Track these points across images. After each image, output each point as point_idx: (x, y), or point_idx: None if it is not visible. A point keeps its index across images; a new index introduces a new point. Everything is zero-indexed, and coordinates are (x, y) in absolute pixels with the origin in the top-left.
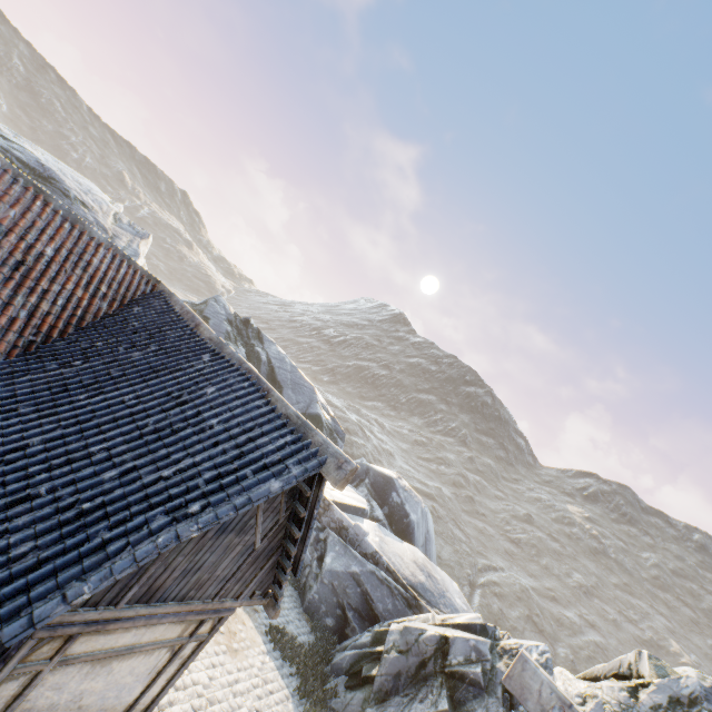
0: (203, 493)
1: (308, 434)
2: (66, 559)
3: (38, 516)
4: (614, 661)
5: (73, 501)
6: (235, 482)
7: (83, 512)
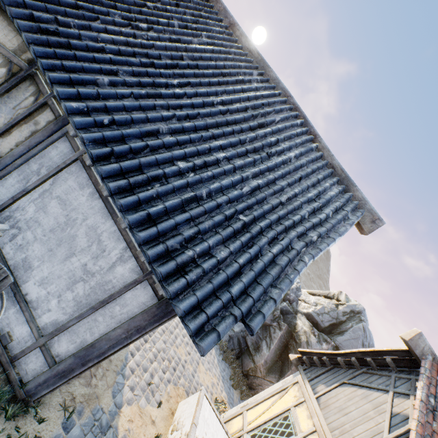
0: (313, 225)
1: (350, 188)
2: (259, 268)
3: (216, 222)
4: (326, 291)
5: (234, 211)
6: (325, 219)
7: (245, 224)
